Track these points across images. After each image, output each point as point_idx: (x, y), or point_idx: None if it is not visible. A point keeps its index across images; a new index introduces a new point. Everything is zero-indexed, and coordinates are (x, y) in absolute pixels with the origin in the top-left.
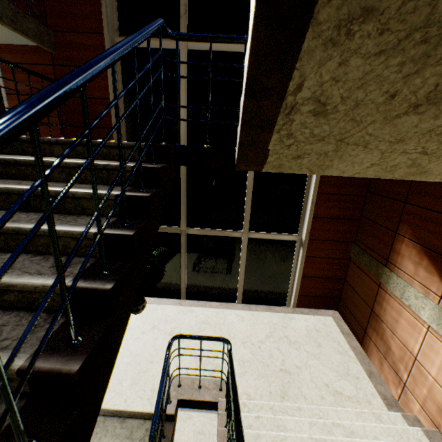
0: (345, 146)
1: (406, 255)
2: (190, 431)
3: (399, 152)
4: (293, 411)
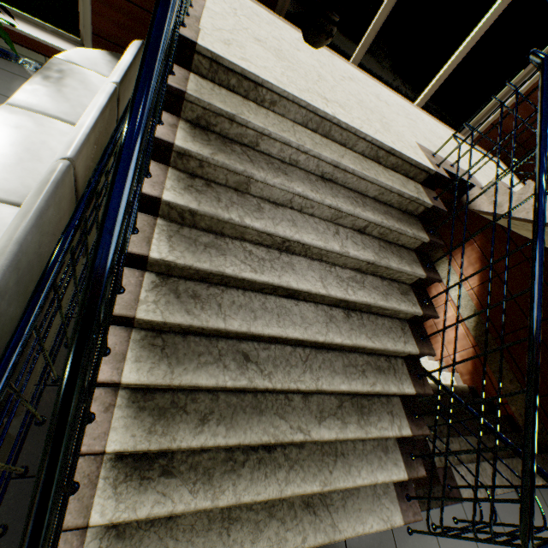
0: None
1: None
2: None
3: None
4: None
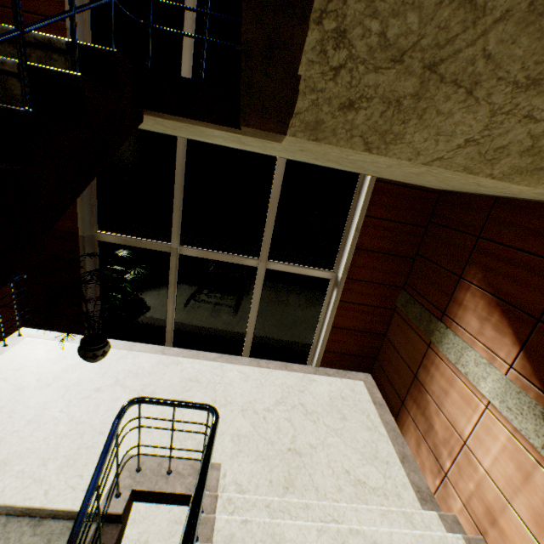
0: (436, 86)
1: (470, 308)
2: (164, 520)
3: (520, 116)
4: (298, 510)
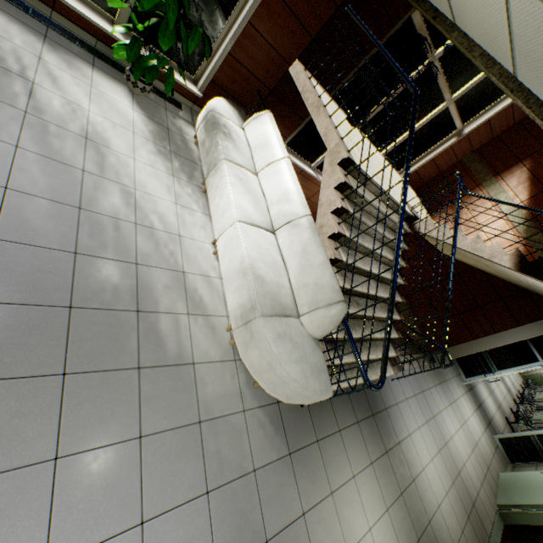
0: None
1: (516, 177)
2: None
3: None
4: None
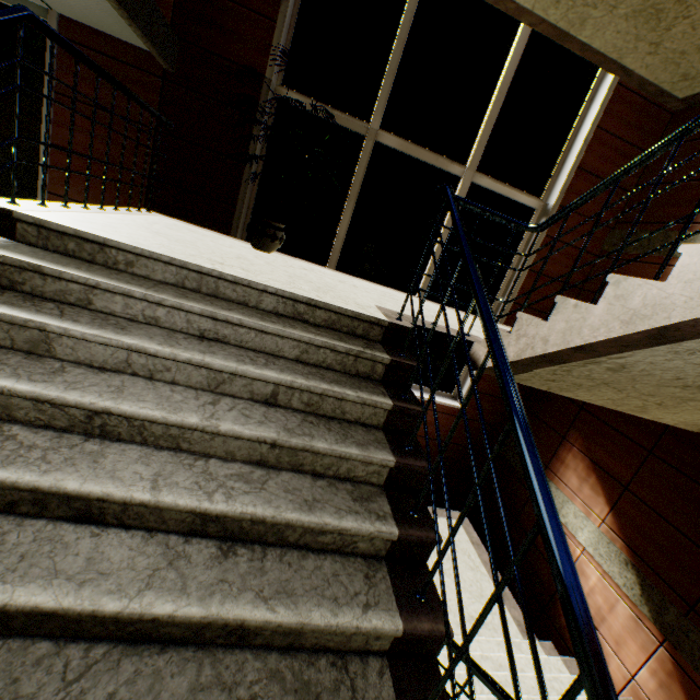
0: None
1: None
2: None
3: None
4: None
